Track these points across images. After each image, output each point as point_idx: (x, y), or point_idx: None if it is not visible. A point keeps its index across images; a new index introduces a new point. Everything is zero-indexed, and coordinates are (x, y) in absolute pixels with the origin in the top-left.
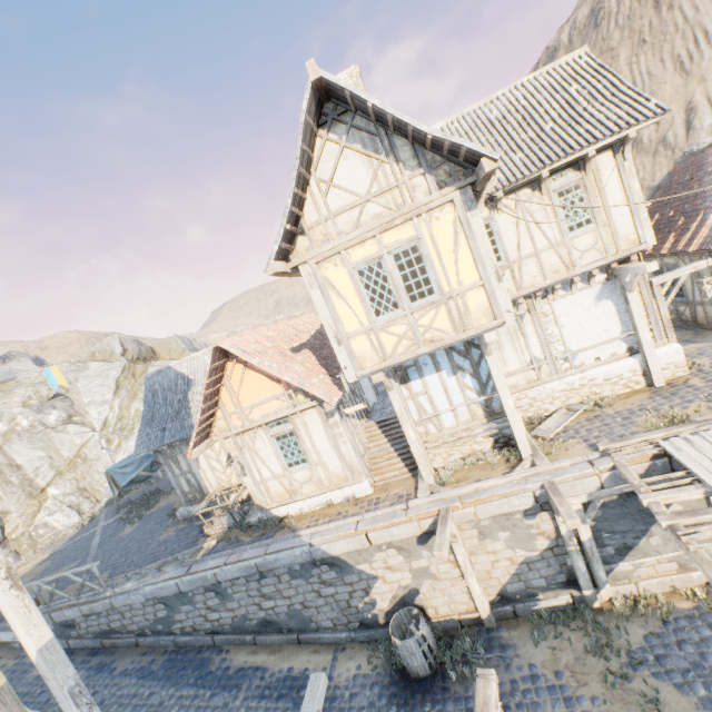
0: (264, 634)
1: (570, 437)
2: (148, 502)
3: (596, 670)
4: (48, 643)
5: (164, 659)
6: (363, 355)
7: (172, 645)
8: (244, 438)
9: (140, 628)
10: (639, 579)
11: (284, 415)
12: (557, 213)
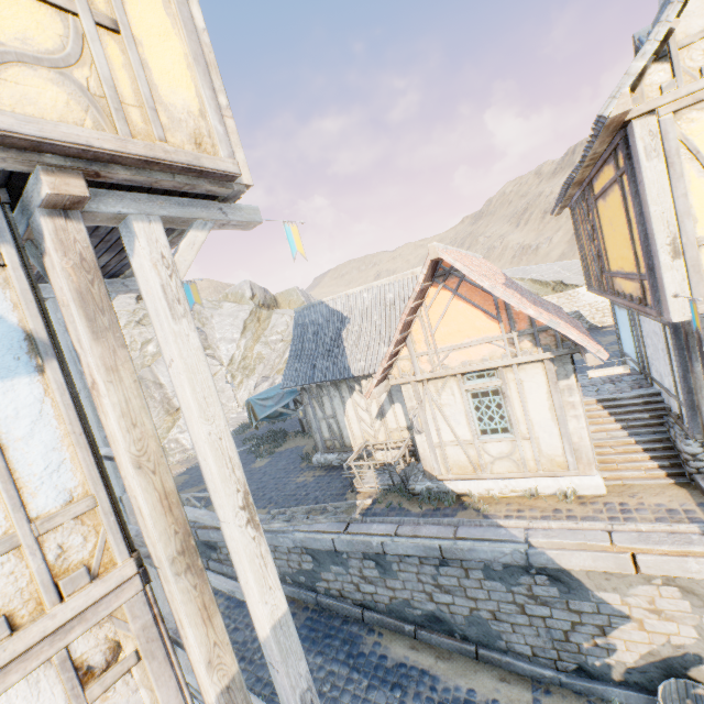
0: (428, 630)
1: None
2: (275, 440)
3: None
4: (281, 618)
5: (305, 616)
6: None
7: (313, 603)
8: (427, 388)
9: (281, 572)
10: None
11: (495, 365)
12: None
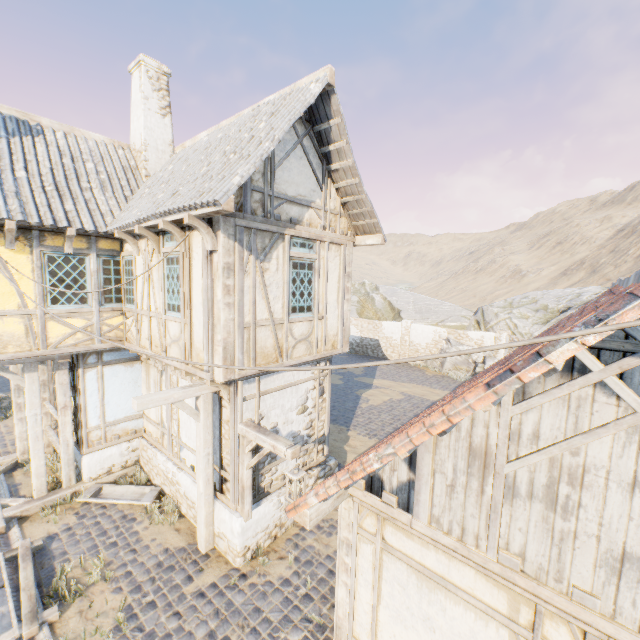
0: None
1: (83, 515)
2: None
3: None
4: None
5: None
6: None
7: None
8: None
9: None
10: None
11: None
12: (163, 281)
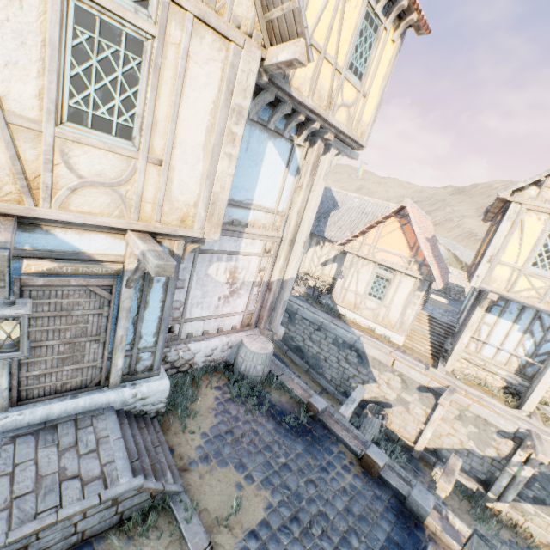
0: (293, 352)
1: None
2: None
3: (468, 522)
4: (293, 278)
5: None
6: (496, 278)
7: None
8: (359, 261)
9: None
10: (530, 520)
11: (395, 268)
12: None
